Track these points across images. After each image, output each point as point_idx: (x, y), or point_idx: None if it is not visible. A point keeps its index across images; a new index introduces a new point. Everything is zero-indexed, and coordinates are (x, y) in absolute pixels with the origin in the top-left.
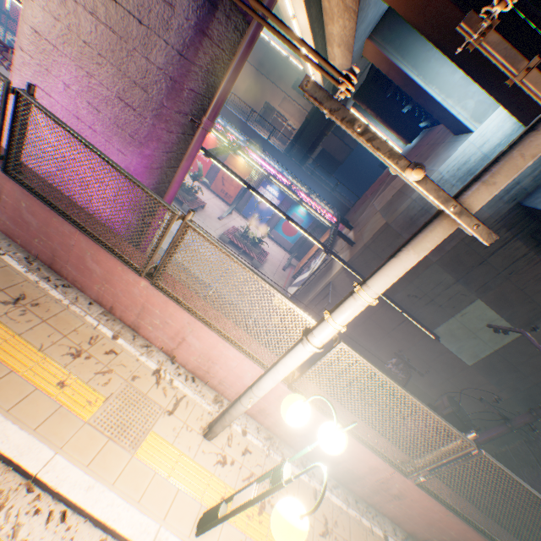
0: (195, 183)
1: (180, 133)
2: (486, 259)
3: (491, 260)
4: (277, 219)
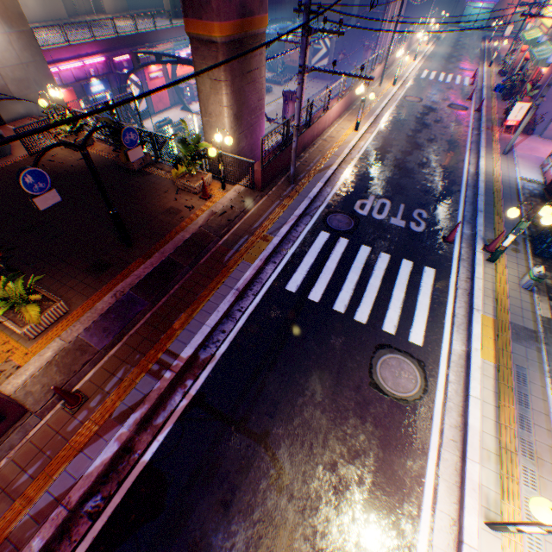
0: None
1: None
2: None
3: None
4: None
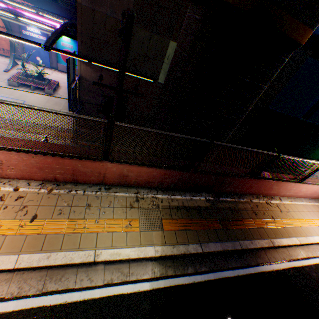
0: None
1: None
2: (159, 3)
3: (163, 3)
4: (55, 54)
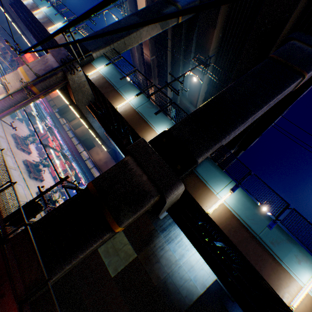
0: (50, 175)
1: (9, 106)
2: None
3: None
4: None
